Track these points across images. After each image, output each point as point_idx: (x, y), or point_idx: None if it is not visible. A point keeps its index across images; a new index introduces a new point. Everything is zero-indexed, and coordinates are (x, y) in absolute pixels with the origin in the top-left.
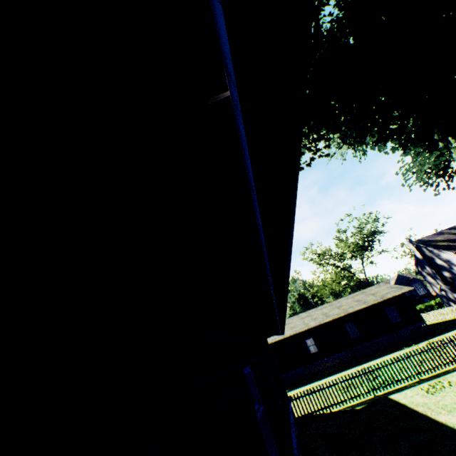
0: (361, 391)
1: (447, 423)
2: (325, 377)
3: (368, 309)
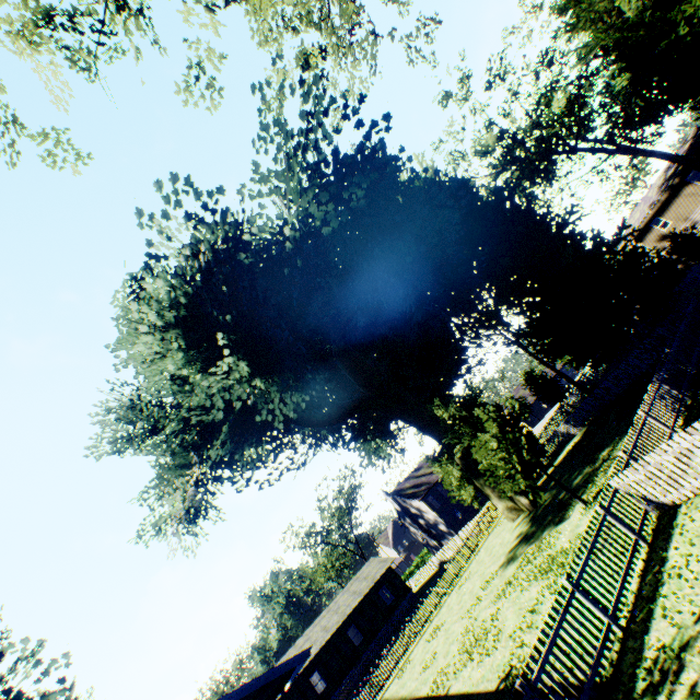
0: None
1: (400, 696)
2: None
3: (365, 600)
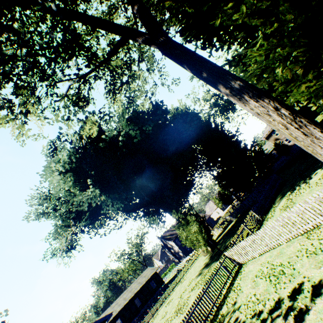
0: None
1: None
2: None
3: (143, 286)
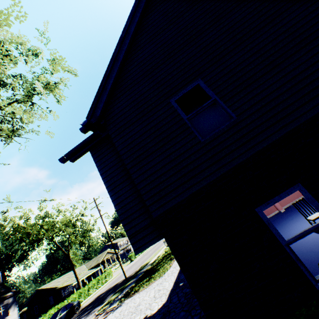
0: None
1: None
2: None
3: None
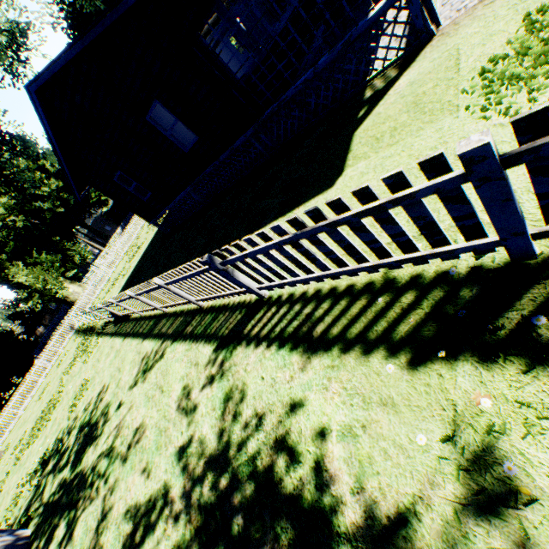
0: None
1: None
2: None
3: None
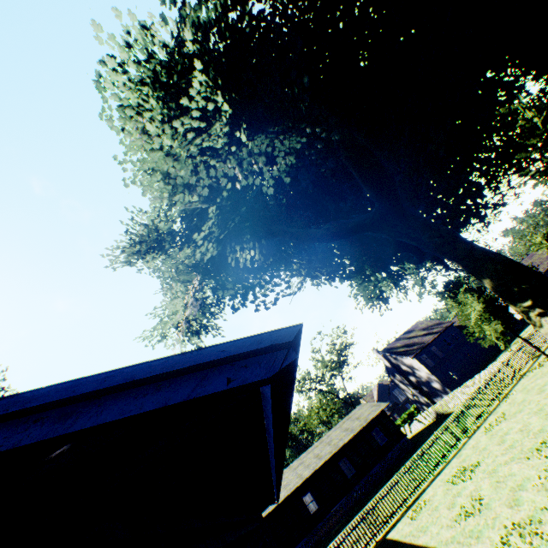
0: (364, 542)
1: (423, 544)
2: (331, 541)
3: (357, 437)
